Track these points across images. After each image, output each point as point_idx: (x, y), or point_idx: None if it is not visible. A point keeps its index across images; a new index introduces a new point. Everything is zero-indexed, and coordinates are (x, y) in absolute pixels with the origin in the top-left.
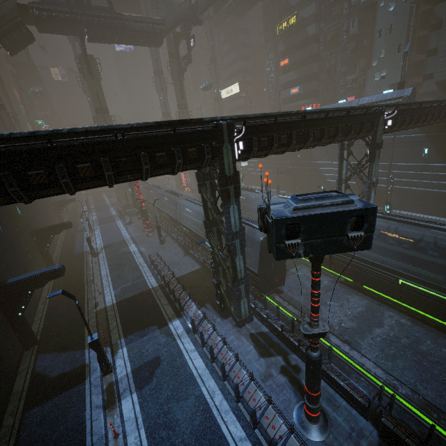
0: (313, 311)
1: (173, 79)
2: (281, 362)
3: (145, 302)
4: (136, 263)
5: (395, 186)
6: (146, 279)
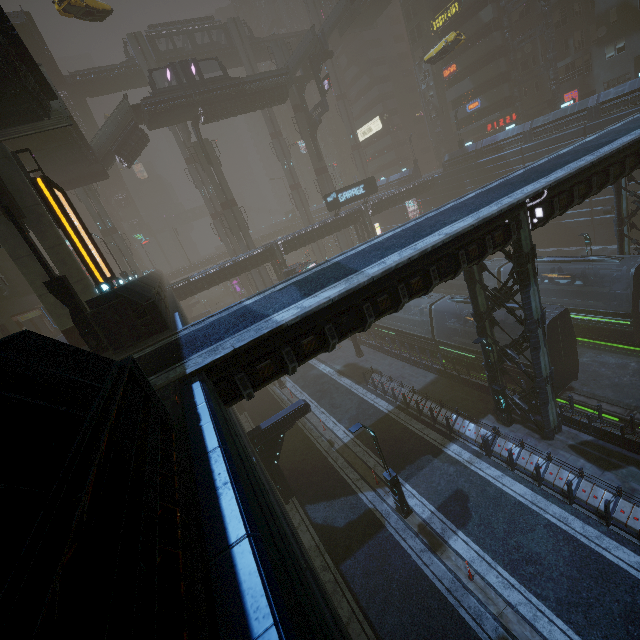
0: None
1: (303, 138)
2: (639, 472)
3: (392, 430)
4: (343, 386)
5: None
6: (373, 403)
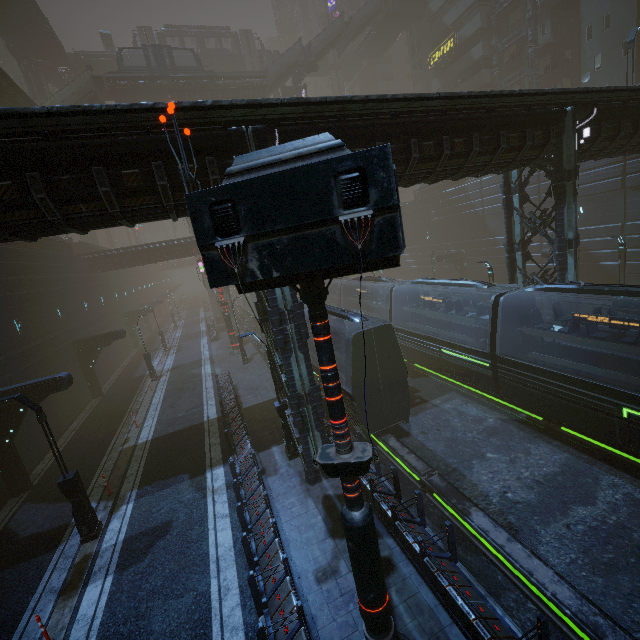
0: (330, 412)
1: None
2: None
3: (189, 439)
4: (201, 388)
5: (637, 262)
6: (205, 409)
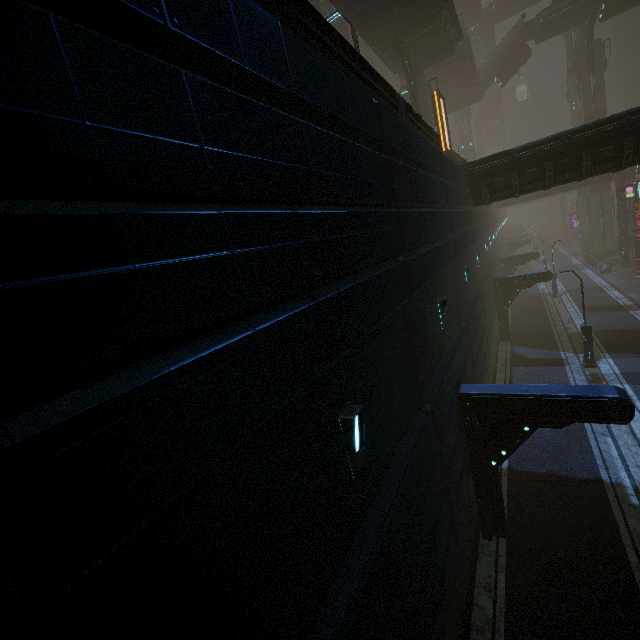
0: None
1: None
2: None
3: (638, 336)
4: (621, 306)
5: None
6: None
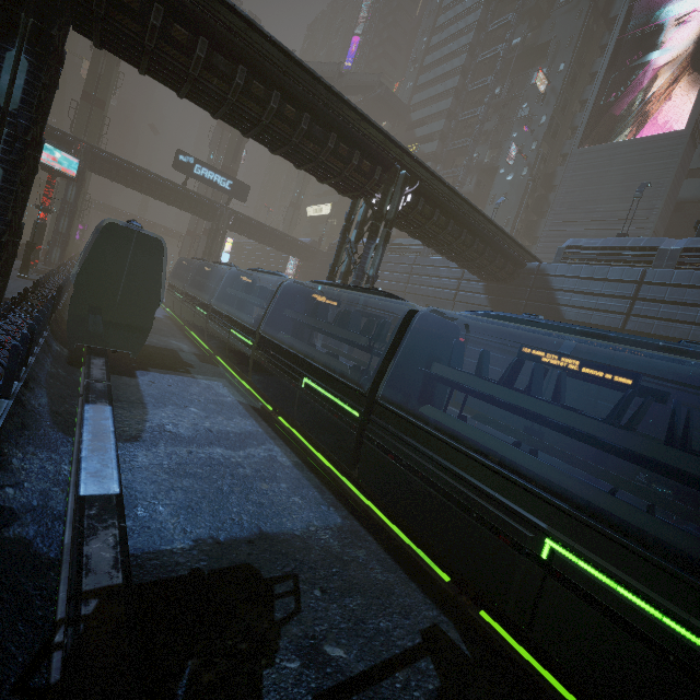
0: None
1: (232, 131)
2: None
3: None
4: None
5: None
6: None
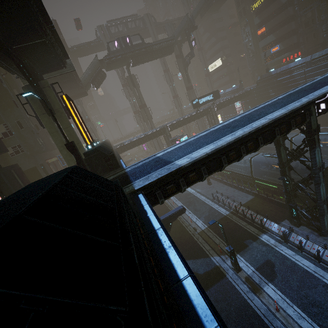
0: None
1: (180, 71)
2: None
3: (228, 224)
4: (201, 200)
5: None
6: (217, 210)
